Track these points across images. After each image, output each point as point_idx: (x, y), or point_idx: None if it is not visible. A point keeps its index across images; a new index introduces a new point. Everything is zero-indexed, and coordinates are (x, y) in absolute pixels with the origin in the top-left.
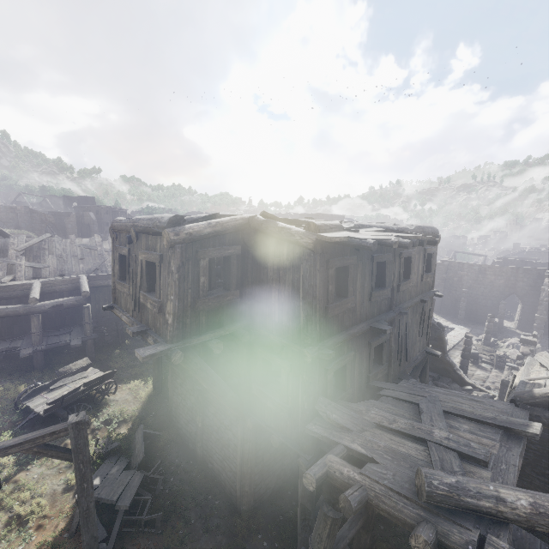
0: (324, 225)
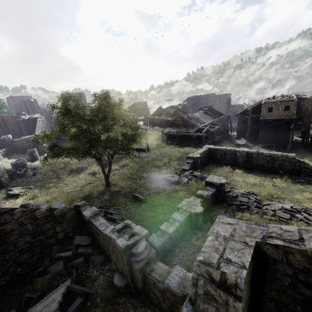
0: None
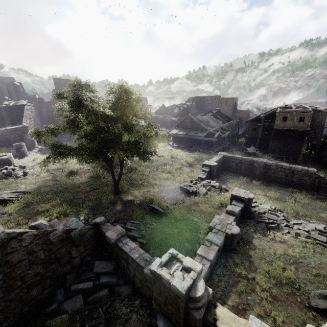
0: None
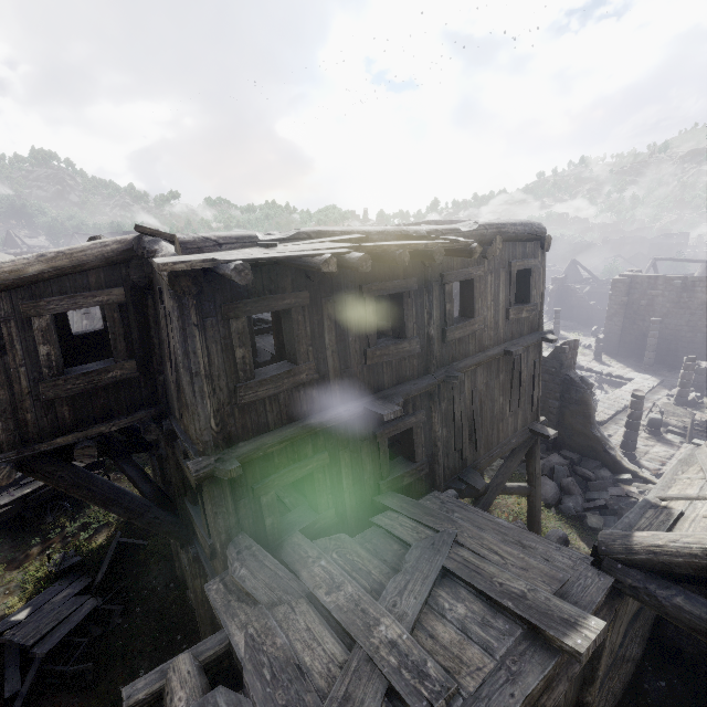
0: (202, 239)
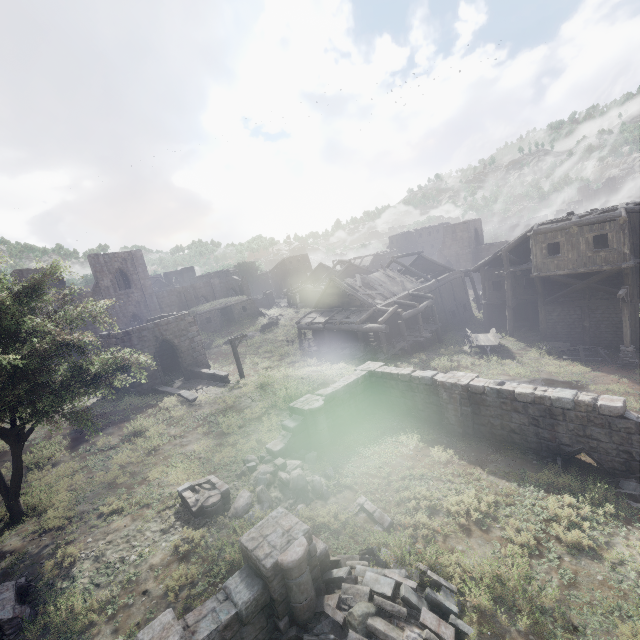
0: None
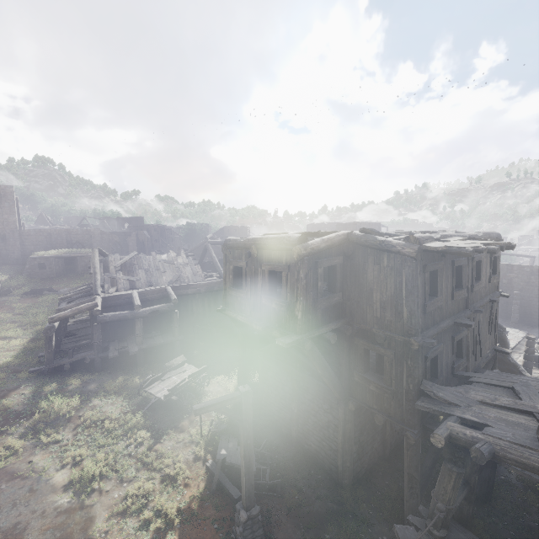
0: (421, 237)
